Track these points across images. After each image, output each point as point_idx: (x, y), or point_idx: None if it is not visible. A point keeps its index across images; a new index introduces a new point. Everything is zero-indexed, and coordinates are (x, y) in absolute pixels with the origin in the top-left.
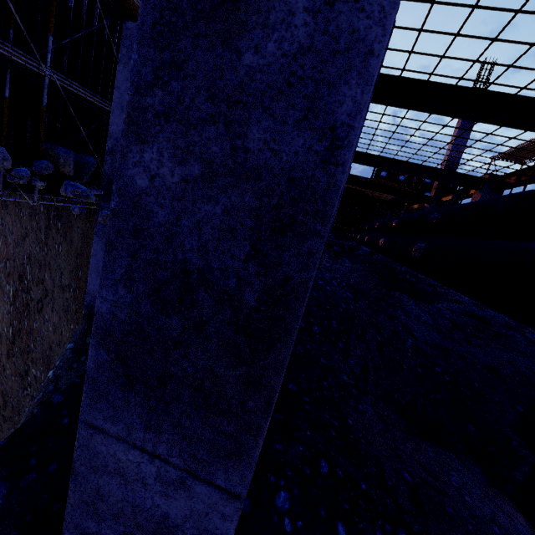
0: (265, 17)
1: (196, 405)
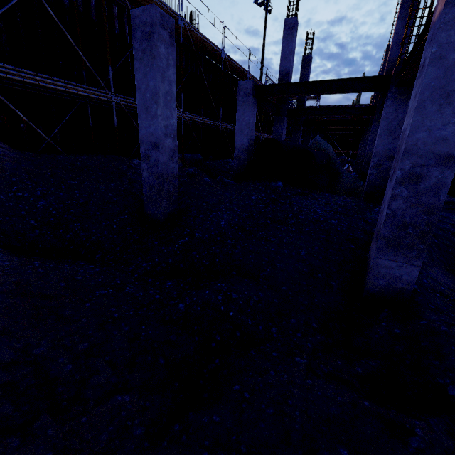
0: (425, 179)
1: (408, 249)
